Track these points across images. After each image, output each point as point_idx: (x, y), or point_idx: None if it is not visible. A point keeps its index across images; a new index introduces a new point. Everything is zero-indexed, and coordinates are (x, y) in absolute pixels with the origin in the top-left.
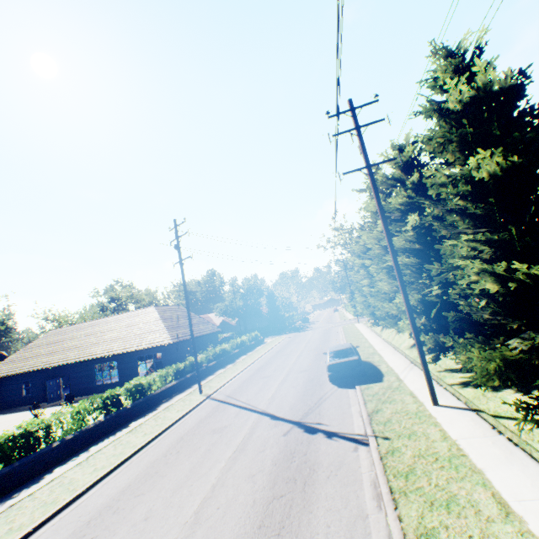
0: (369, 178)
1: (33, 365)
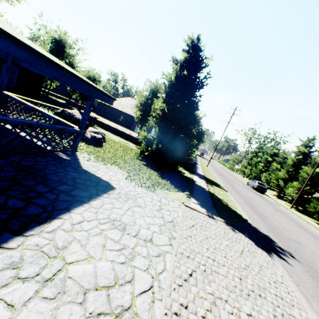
0: None
1: (127, 111)
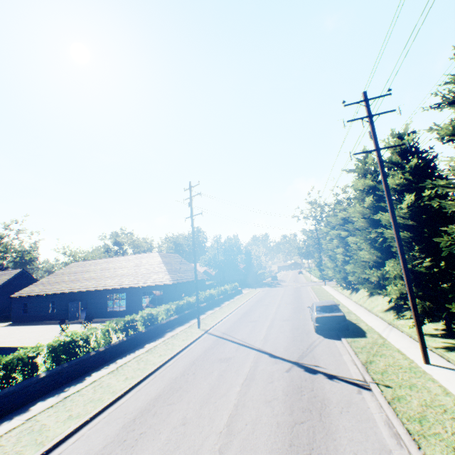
0: (377, 160)
1: (59, 289)
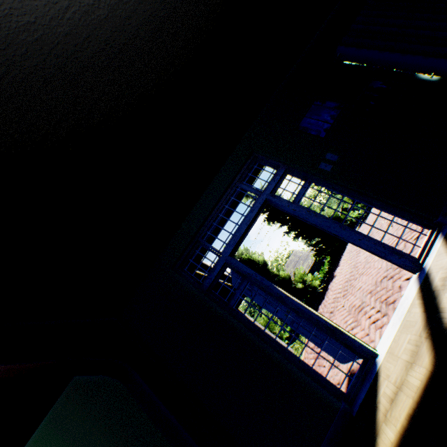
0: None
1: None
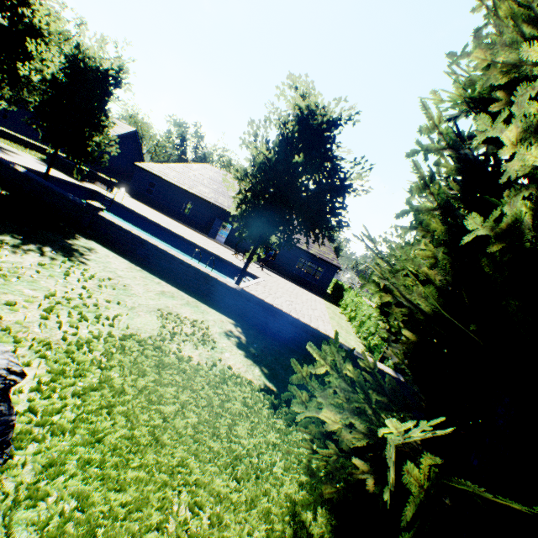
0: None
1: (201, 193)
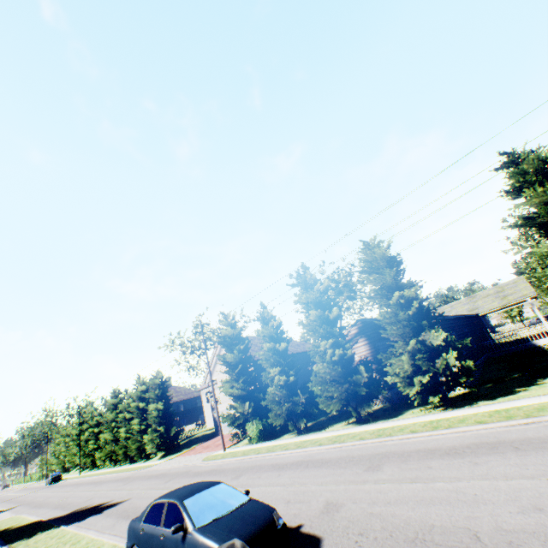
0: (80, 424)
1: None
